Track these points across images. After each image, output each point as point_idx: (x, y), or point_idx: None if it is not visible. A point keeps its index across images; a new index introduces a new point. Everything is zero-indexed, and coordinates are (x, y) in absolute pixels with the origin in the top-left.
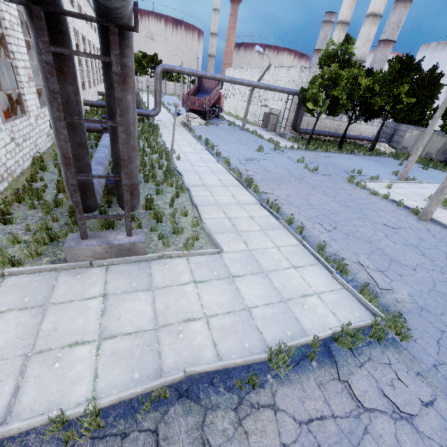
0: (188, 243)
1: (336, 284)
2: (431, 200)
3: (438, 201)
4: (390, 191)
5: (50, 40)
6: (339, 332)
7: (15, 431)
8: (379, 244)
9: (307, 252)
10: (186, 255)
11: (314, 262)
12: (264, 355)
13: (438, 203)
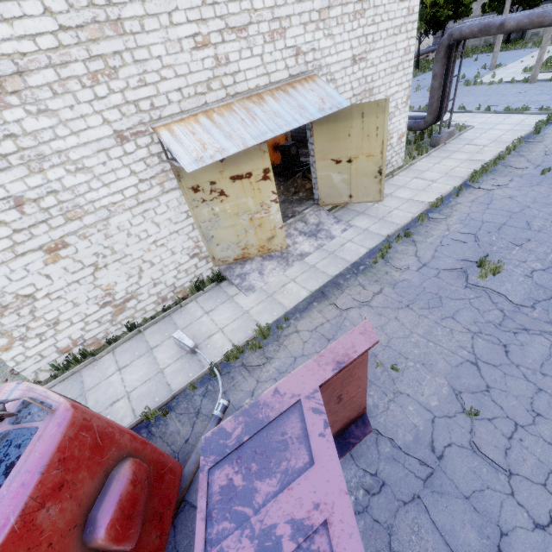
0: (463, 127)
1: (528, 115)
2: (535, 67)
3: (539, 66)
4: (496, 79)
5: (447, 52)
6: (549, 116)
7: (501, 153)
8: (526, 100)
9: (502, 114)
10: (464, 132)
11: (510, 115)
12: (533, 129)
13: (539, 68)
